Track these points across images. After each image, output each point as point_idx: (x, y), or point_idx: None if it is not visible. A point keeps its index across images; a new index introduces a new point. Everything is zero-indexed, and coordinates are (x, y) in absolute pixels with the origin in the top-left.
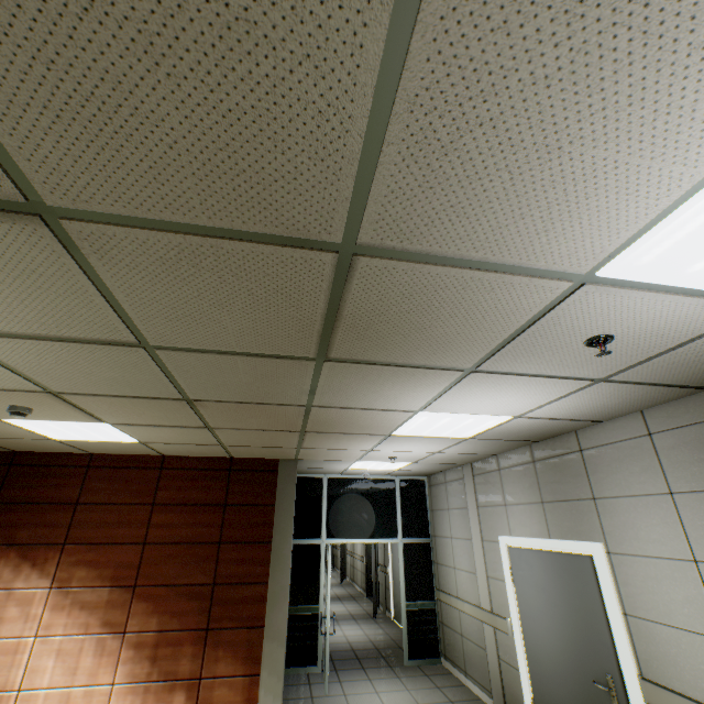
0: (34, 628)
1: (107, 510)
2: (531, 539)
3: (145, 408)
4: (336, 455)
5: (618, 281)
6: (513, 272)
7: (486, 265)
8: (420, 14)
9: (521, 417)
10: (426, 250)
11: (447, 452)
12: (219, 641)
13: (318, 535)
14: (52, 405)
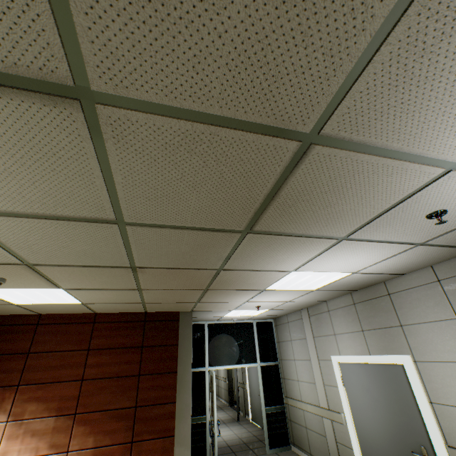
0: None
1: (52, 357)
2: (356, 356)
3: (97, 275)
4: (220, 307)
5: None
6: (410, 160)
7: (396, 155)
8: None
9: (356, 273)
10: (364, 140)
11: (295, 301)
12: (141, 451)
13: (203, 364)
14: (23, 275)
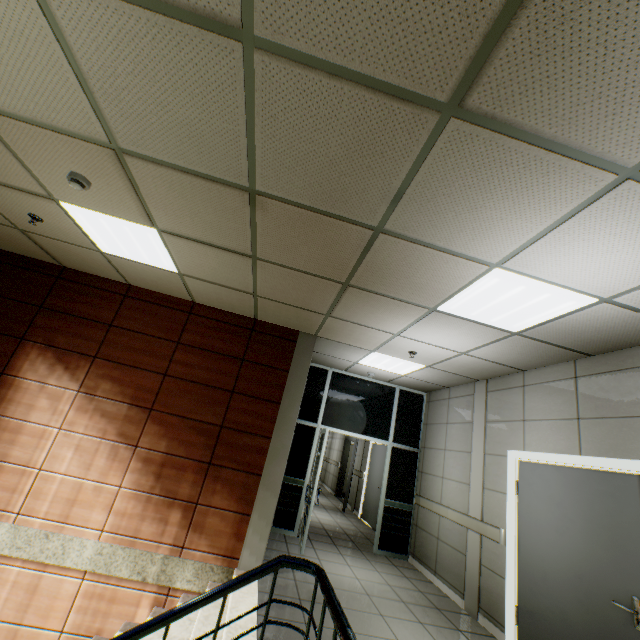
0: (59, 421)
1: (136, 338)
2: (554, 455)
3: (202, 203)
4: (357, 337)
5: None
6: None
7: None
8: None
9: (608, 303)
10: None
11: (474, 355)
12: (218, 477)
13: (314, 419)
14: (111, 179)
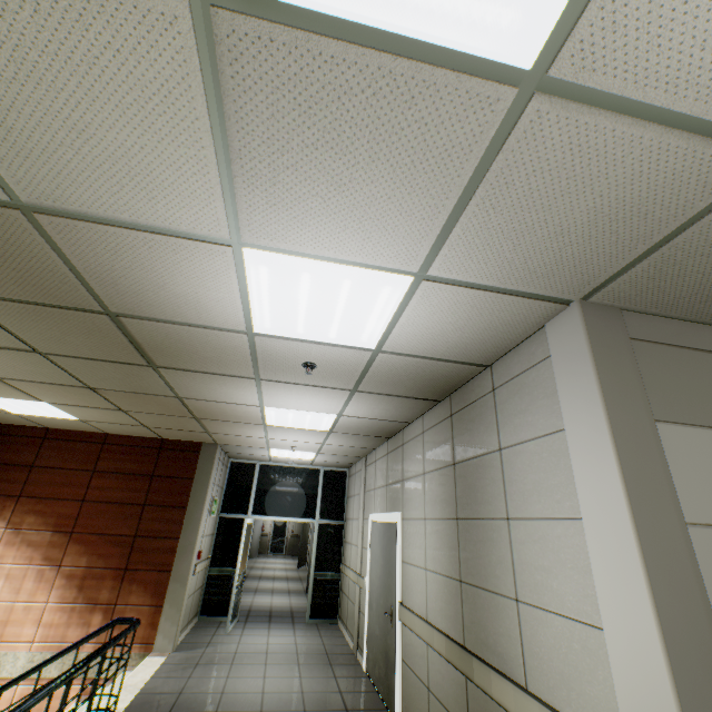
0: None
1: (56, 473)
2: (379, 514)
3: (66, 392)
4: (246, 442)
5: (273, 335)
6: (210, 328)
7: (192, 324)
8: (65, 252)
9: (345, 415)
10: (150, 316)
11: (332, 444)
12: (134, 579)
13: (245, 511)
14: None
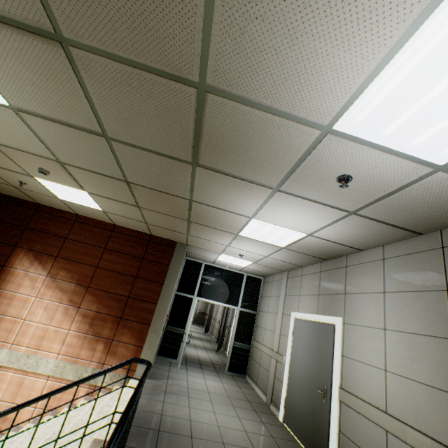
0: (36, 293)
1: (80, 245)
2: (307, 314)
3: (106, 184)
4: (209, 246)
5: (347, 135)
6: (288, 118)
7: (274, 111)
8: None
9: (312, 236)
10: (241, 94)
11: (272, 258)
12: (125, 325)
13: (192, 293)
14: (59, 171)
